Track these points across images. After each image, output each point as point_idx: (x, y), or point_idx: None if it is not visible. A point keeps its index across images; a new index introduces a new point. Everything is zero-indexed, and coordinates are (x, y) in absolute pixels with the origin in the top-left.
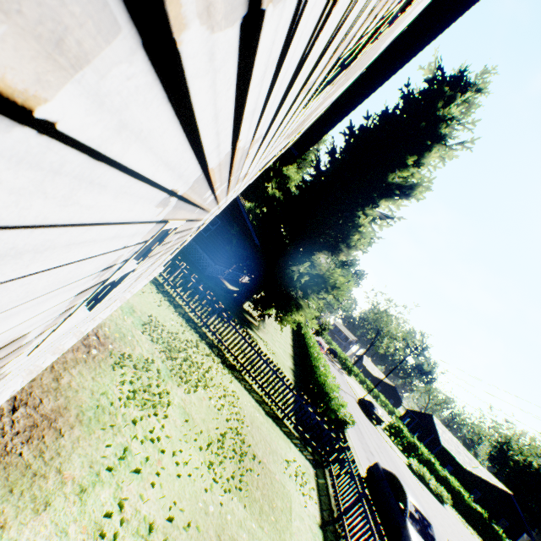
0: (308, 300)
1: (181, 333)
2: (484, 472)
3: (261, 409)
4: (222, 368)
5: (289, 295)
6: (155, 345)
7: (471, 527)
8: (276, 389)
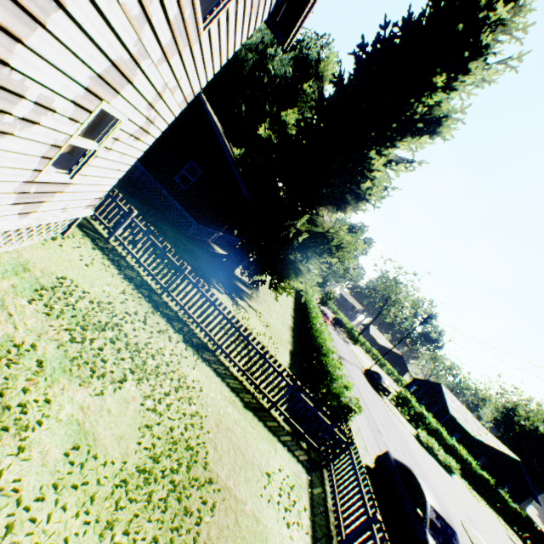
0: (307, 263)
1: (119, 303)
2: (492, 440)
3: (238, 401)
4: (184, 348)
5: (287, 259)
6: (54, 320)
7: (477, 494)
8: (261, 372)
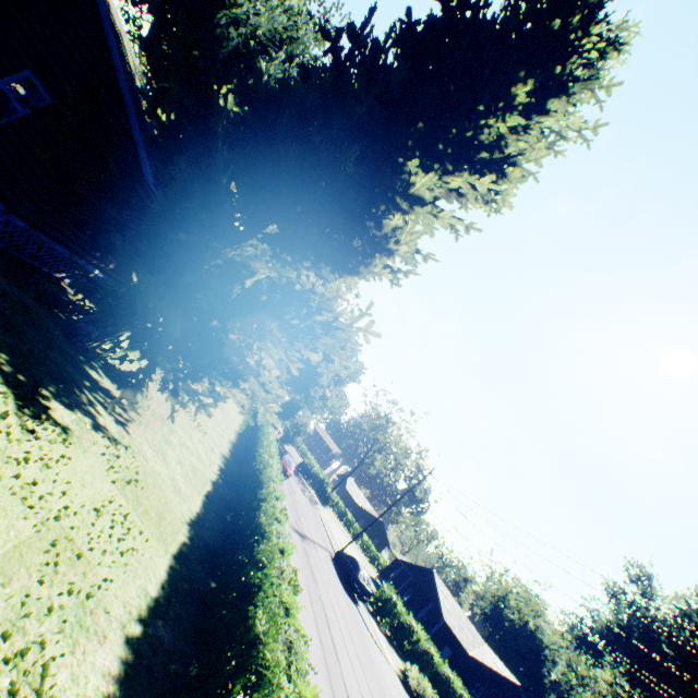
0: (258, 343)
1: None
2: (489, 654)
3: None
4: None
5: (222, 338)
6: None
7: None
8: None
